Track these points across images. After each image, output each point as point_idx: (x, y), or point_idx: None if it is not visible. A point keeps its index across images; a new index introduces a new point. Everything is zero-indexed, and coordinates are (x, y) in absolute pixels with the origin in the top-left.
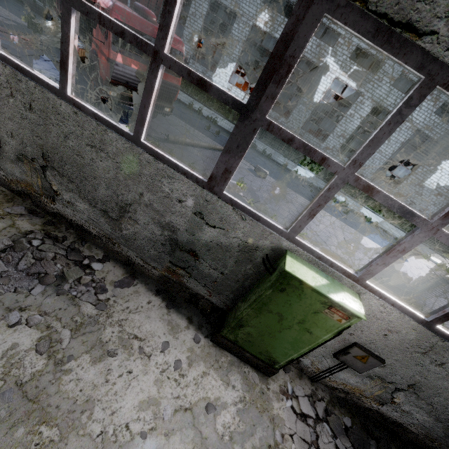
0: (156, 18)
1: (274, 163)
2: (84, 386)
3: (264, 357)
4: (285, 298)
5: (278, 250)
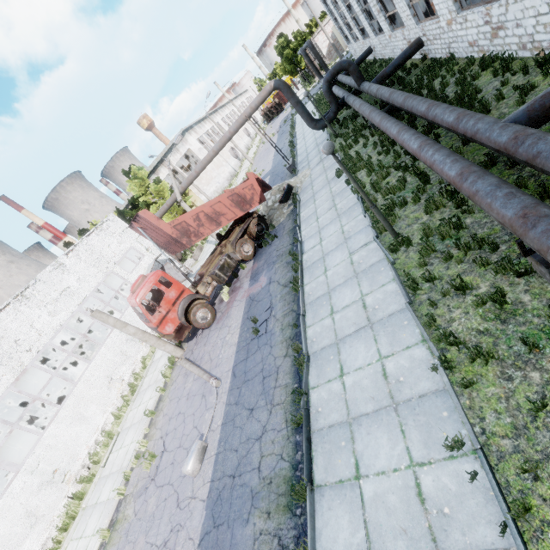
0: (133, 289)
1: (299, 450)
2: None
3: None
4: None
5: None
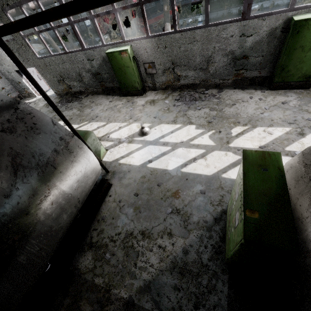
0: None
1: (251, 12)
2: (232, 112)
3: (302, 78)
4: (301, 35)
5: (287, 21)
